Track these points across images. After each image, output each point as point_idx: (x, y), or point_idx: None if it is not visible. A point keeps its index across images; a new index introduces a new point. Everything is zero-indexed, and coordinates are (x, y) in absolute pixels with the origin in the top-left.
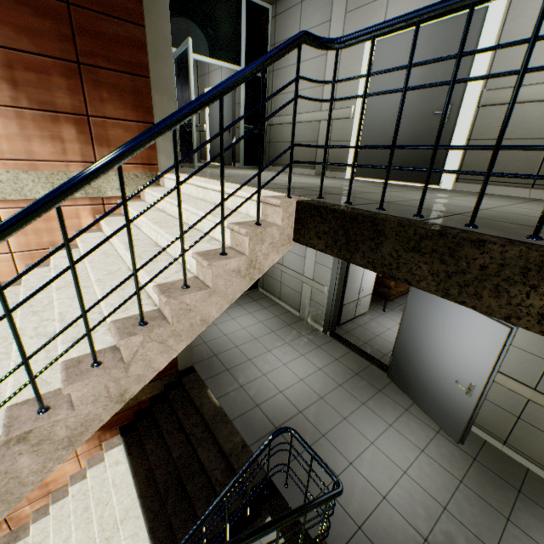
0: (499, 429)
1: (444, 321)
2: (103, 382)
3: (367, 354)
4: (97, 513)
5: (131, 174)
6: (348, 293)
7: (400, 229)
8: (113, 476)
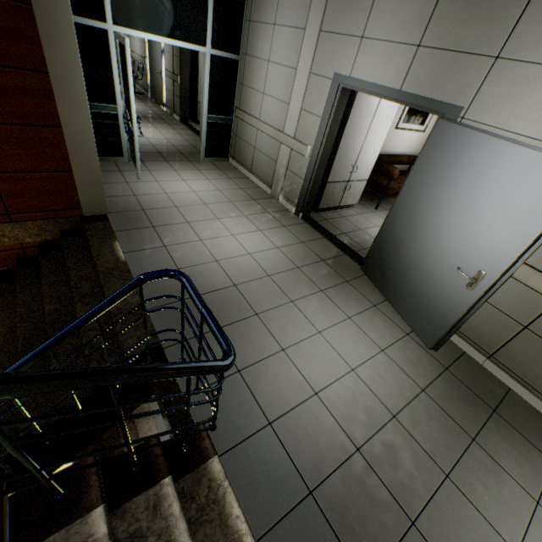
0: (489, 341)
1: (471, 179)
2: None
3: (343, 243)
4: None
5: None
6: (336, 167)
7: None
8: None
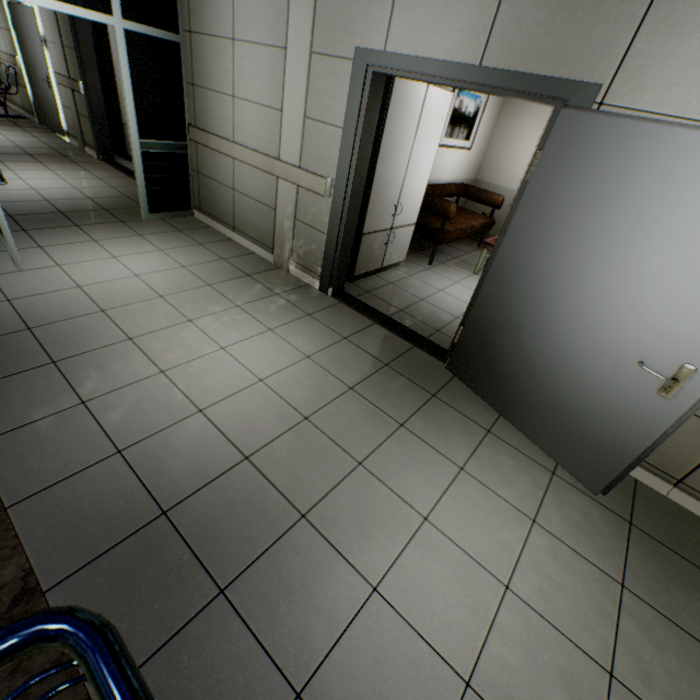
0: (675, 459)
1: (644, 207)
2: None
3: (406, 328)
4: None
5: None
6: (374, 208)
7: None
8: None
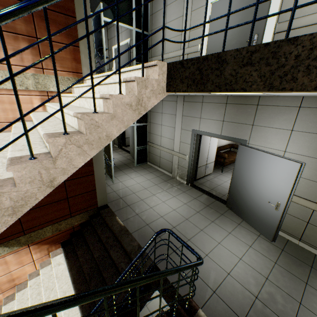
0: (296, 231)
1: (260, 166)
2: (37, 169)
3: (213, 195)
4: (45, 295)
5: (65, 78)
6: (200, 160)
7: (237, 53)
8: (56, 272)
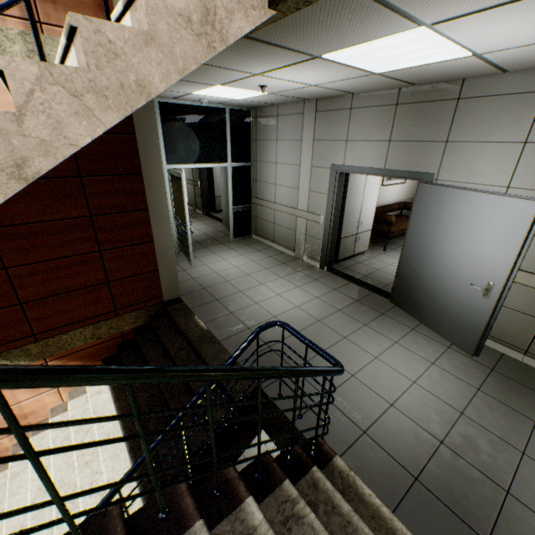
0: (519, 338)
1: (457, 219)
2: None
3: (368, 284)
4: (76, 440)
5: None
6: (345, 225)
7: None
8: (94, 404)
